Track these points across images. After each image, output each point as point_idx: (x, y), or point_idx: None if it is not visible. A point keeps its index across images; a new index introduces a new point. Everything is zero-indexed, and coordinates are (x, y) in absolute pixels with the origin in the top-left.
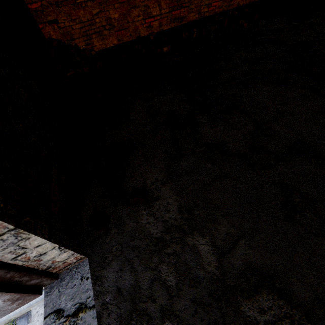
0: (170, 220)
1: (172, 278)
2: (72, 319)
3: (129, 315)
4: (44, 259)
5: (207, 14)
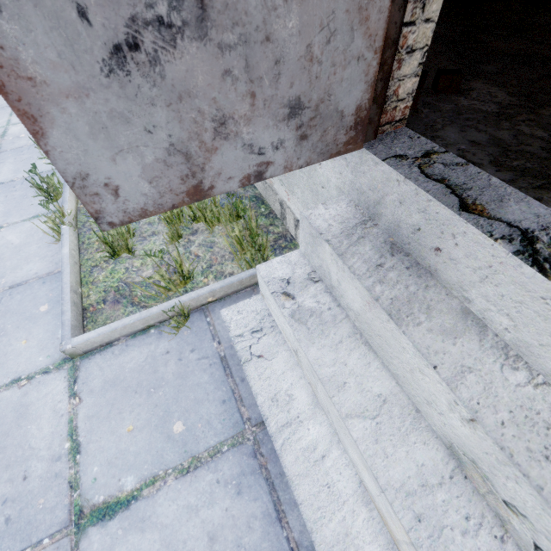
0: (503, 102)
1: (541, 133)
2: (424, 159)
3: (502, 153)
4: (401, 71)
5: None
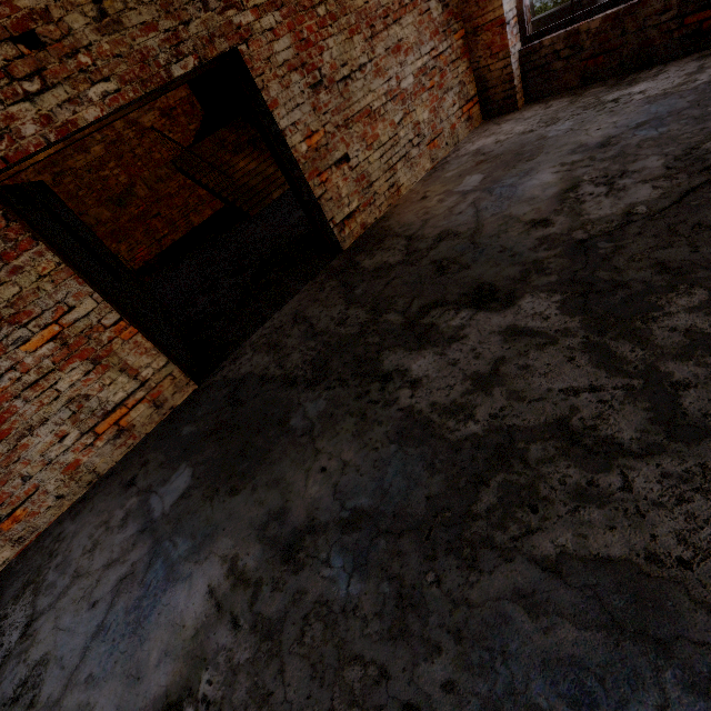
0: None
1: None
2: None
3: None
4: None
5: (138, 267)
